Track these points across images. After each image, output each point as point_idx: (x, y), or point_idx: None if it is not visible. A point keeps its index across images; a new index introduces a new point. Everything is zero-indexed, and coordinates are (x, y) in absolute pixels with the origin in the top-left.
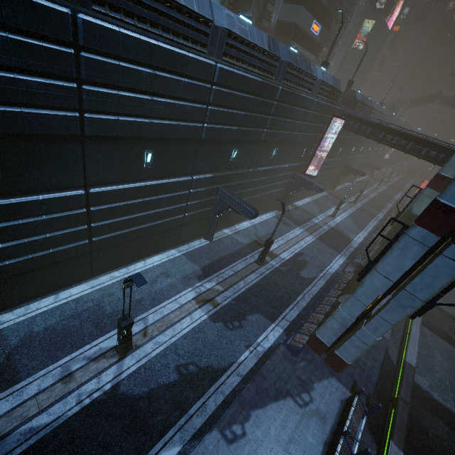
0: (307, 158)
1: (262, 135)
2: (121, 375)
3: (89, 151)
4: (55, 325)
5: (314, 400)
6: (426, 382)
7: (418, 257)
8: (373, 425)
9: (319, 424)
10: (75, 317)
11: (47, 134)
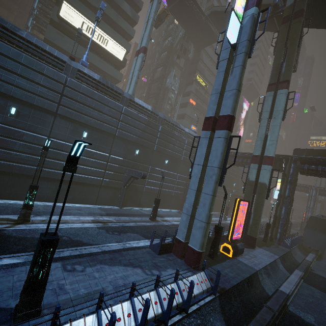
0: None
1: (154, 147)
2: (10, 228)
3: (57, 121)
4: None
5: (163, 275)
6: (310, 317)
7: (206, 145)
8: (232, 322)
9: None
10: (4, 207)
11: (41, 107)
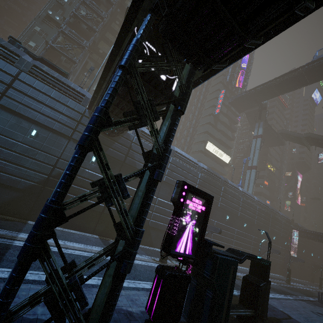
0: (288, 247)
1: (269, 228)
2: None
3: (237, 220)
4: None
5: None
6: None
7: None
8: None
9: None
10: None
11: (234, 214)
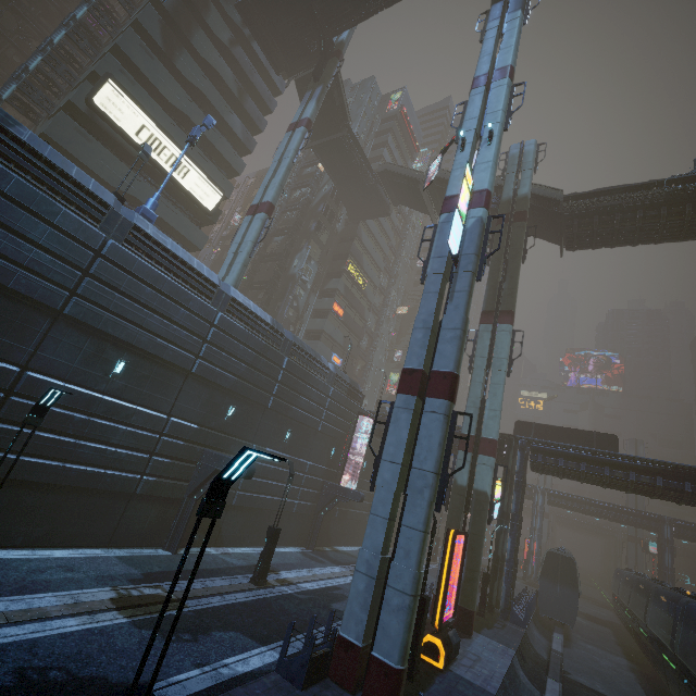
0: (339, 464)
1: (269, 402)
2: None
3: (56, 332)
4: None
5: None
6: None
7: (409, 423)
8: None
9: None
10: None
11: (26, 296)
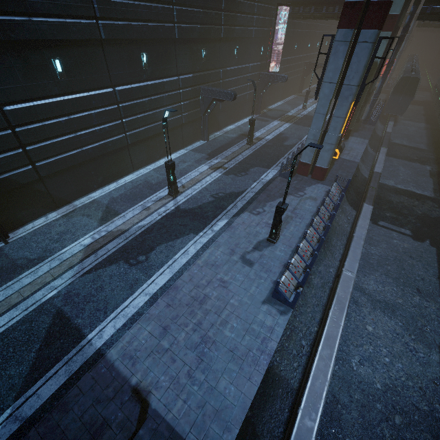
0: (267, 56)
1: (221, 32)
2: (178, 203)
3: (108, 55)
4: (125, 193)
5: (307, 194)
6: (391, 182)
7: (345, 53)
8: (352, 203)
9: (312, 201)
10: (135, 188)
11: (82, 40)
